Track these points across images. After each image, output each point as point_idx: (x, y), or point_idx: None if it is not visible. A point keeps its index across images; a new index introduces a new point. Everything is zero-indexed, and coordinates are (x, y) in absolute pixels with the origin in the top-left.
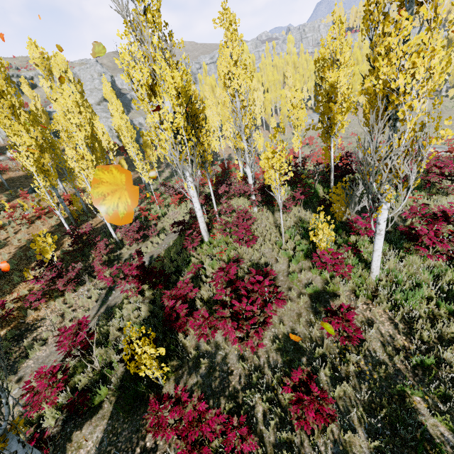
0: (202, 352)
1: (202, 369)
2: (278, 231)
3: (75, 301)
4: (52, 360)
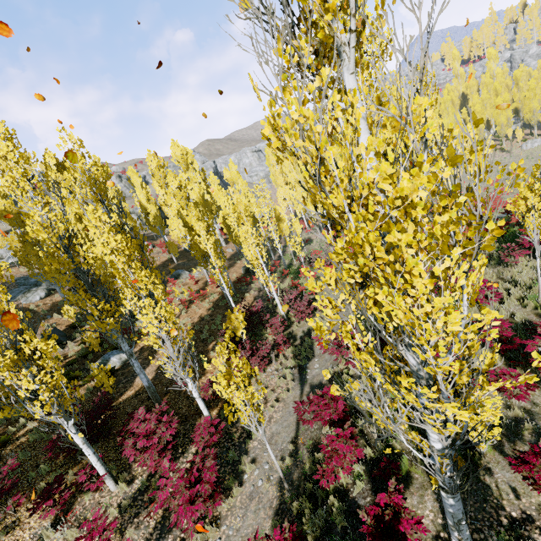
0: (510, 418)
1: (527, 436)
2: (514, 286)
3: (268, 381)
4: (279, 440)
